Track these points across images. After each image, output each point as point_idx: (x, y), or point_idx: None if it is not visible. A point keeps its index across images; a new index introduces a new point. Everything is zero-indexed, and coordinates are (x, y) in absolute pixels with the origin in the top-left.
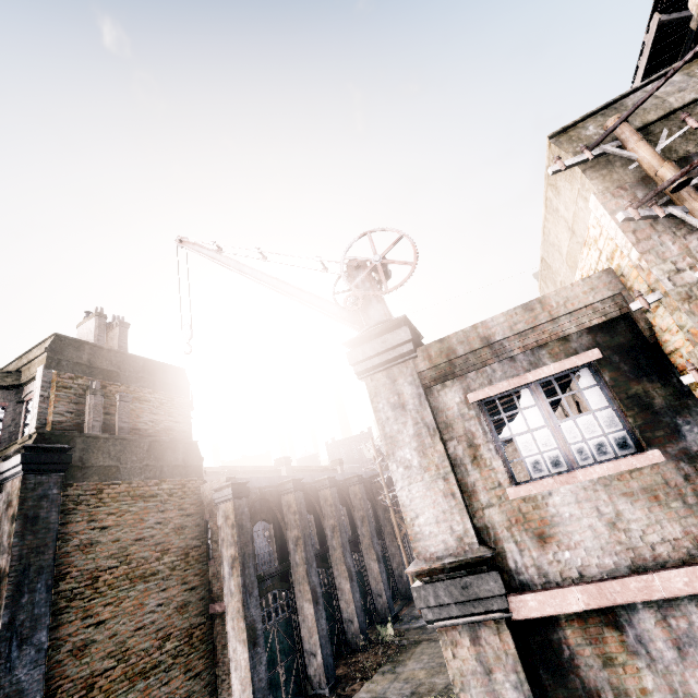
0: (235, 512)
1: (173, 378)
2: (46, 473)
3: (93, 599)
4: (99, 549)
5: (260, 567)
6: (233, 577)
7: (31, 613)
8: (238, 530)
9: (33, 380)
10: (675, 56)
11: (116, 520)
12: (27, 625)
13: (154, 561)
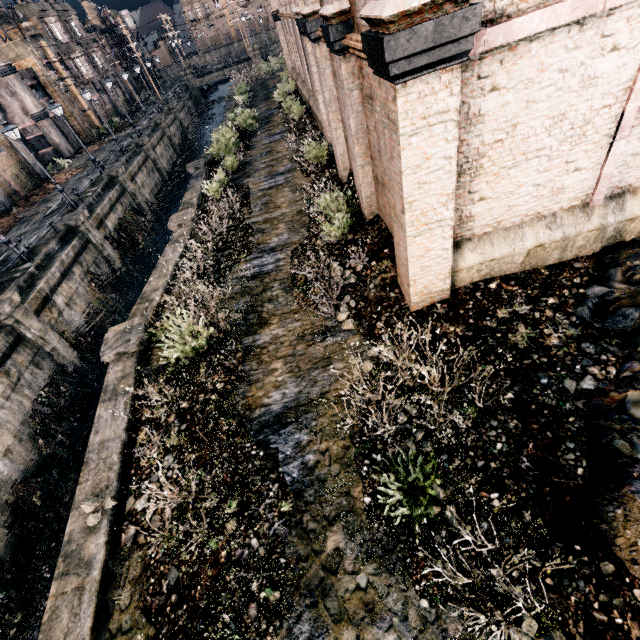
0: None
1: None
2: None
3: None
4: None
5: None
6: None
7: None
8: None
9: None
10: None
11: None
12: None
13: None
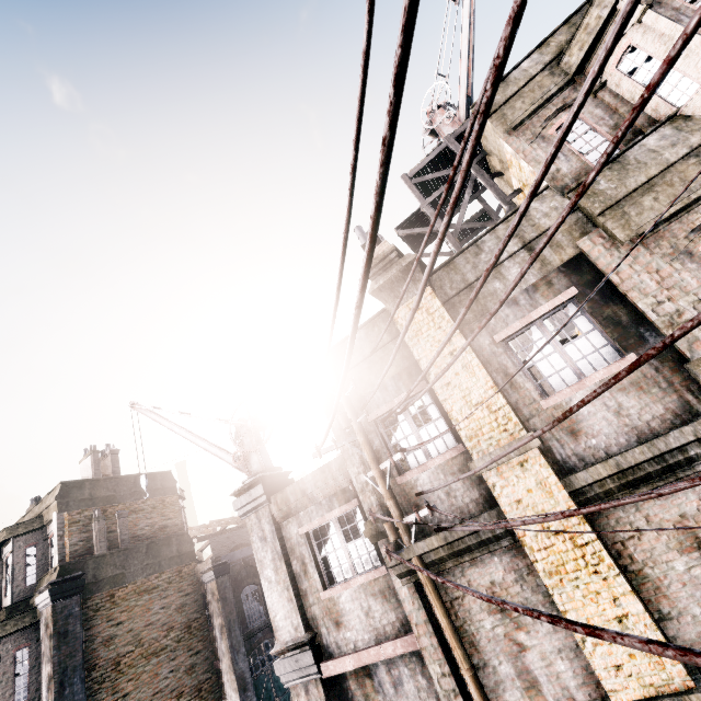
0: (218, 589)
1: (162, 483)
2: (68, 598)
3: (118, 678)
4: (118, 640)
5: (251, 624)
6: (223, 641)
7: (73, 700)
8: (222, 603)
9: (52, 521)
10: (434, 232)
11: (128, 615)
12: None
13: (162, 638)
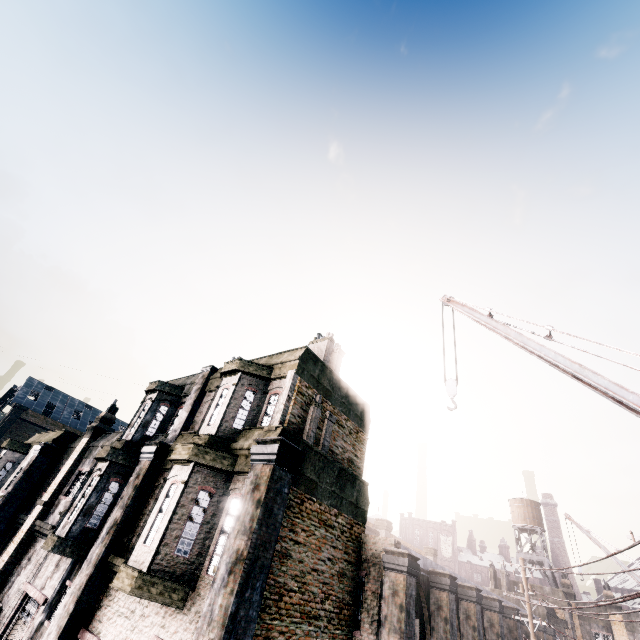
0: (405, 590)
1: (361, 412)
2: (285, 470)
3: (274, 618)
4: (289, 563)
5: None
6: None
7: (247, 612)
8: (405, 616)
9: (280, 378)
10: None
11: (304, 539)
12: (242, 624)
13: (318, 601)
